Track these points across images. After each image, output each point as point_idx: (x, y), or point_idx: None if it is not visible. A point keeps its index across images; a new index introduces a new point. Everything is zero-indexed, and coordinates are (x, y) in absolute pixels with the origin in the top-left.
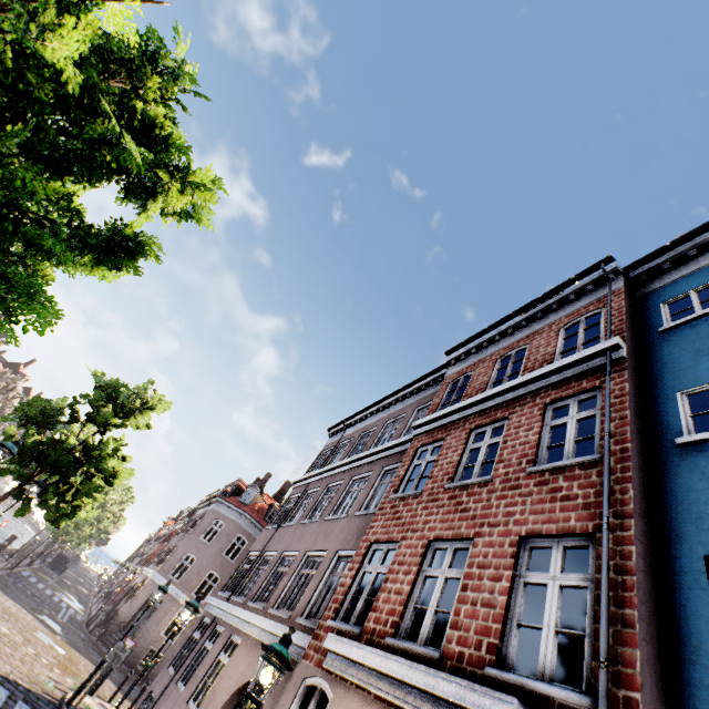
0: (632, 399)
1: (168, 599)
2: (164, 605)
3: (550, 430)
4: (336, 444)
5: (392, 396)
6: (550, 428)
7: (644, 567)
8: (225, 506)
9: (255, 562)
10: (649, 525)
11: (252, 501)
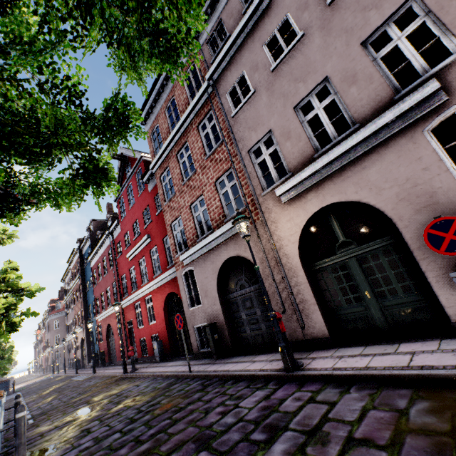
0: (82, 286)
1: (62, 348)
2: (62, 350)
3: (81, 290)
4: (65, 287)
5: (67, 271)
6: (81, 290)
7: (85, 310)
8: (53, 316)
9: (68, 326)
10: (86, 304)
11: (61, 306)
